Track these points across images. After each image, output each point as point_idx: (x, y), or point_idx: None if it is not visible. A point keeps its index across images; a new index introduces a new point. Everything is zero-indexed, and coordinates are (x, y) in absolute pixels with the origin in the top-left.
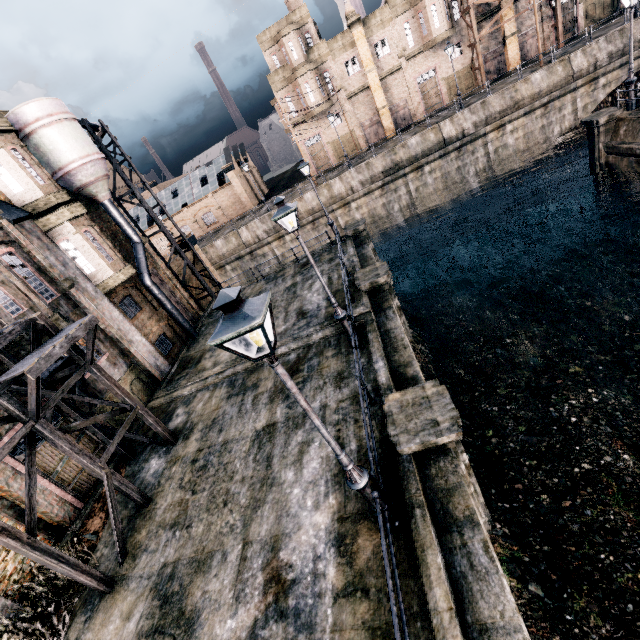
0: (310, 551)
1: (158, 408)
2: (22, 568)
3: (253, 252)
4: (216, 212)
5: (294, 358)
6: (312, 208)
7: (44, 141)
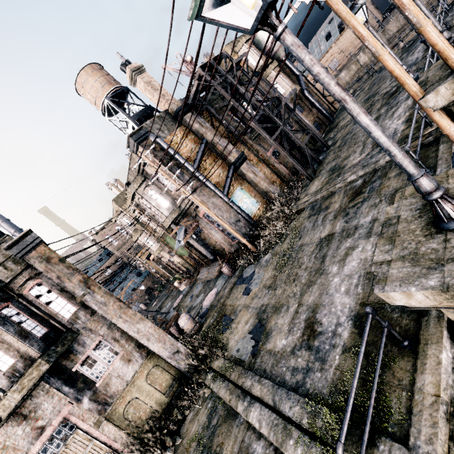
0: (393, 130)
1: (318, 148)
2: (281, 190)
3: (370, 70)
4: (338, 57)
5: (394, 89)
6: (426, 2)
7: (259, 38)
